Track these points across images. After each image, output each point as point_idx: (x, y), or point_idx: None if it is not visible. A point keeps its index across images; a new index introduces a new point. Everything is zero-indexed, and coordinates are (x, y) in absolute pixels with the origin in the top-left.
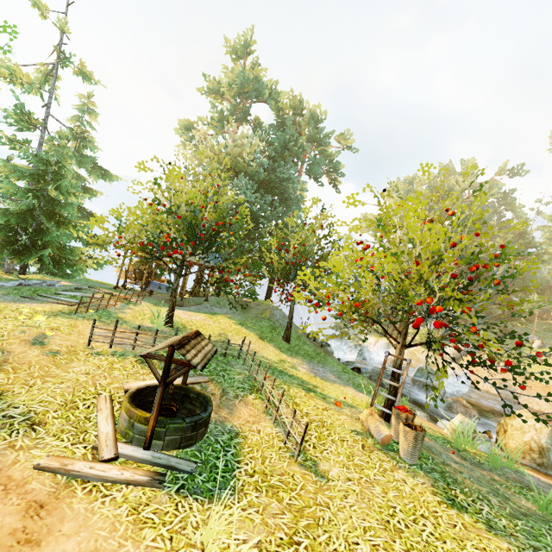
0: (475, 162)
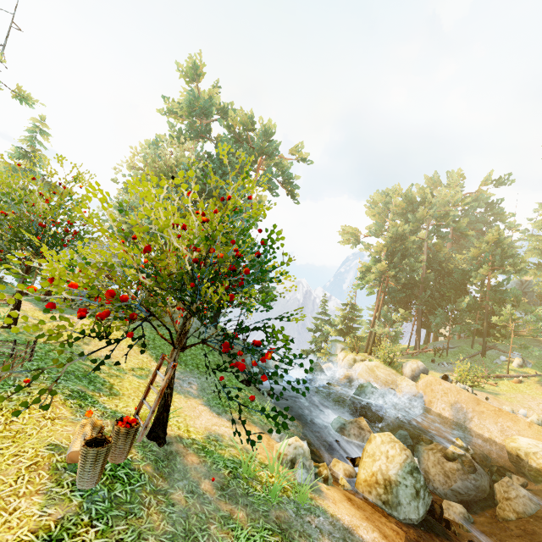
0: (462, 173)
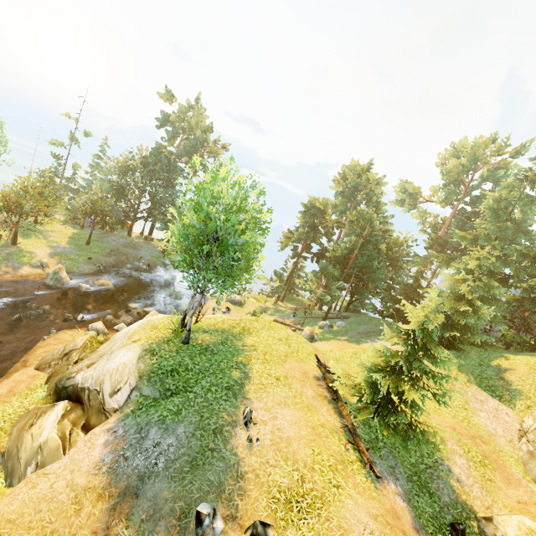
0: (495, 138)
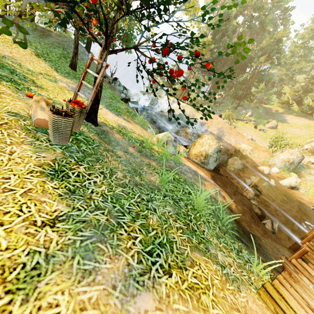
0: None
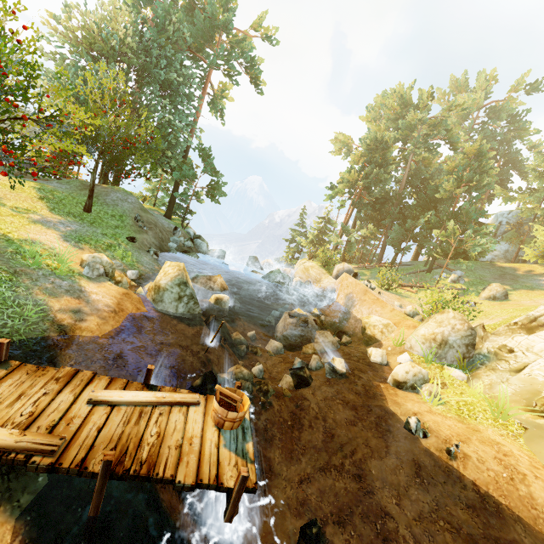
0: (496, 74)
